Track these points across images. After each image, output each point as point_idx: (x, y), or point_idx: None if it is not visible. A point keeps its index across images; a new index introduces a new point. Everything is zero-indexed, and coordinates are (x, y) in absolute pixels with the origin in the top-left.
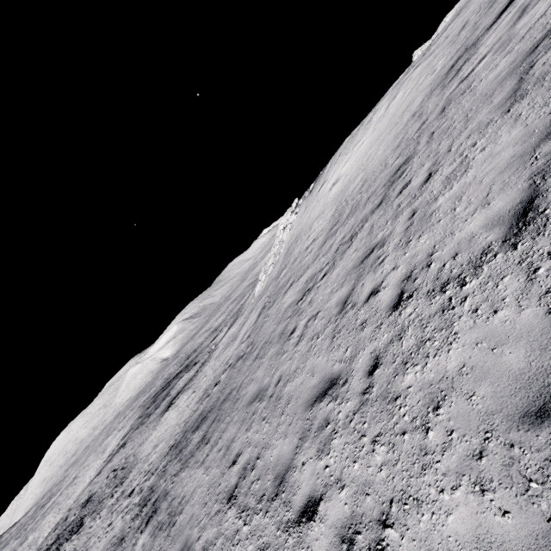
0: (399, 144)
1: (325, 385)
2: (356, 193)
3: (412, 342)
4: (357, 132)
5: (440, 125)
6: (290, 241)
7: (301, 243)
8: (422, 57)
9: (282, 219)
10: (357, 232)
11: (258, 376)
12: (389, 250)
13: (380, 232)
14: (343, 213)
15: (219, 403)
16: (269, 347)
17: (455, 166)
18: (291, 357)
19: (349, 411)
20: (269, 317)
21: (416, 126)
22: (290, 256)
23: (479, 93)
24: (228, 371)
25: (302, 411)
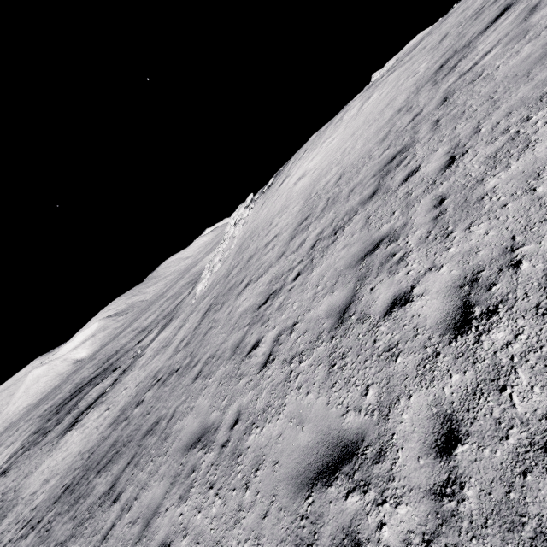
0: (386, 136)
1: (331, 450)
2: (332, 186)
3: (543, 401)
4: (326, 129)
5: (446, 112)
6: (243, 237)
7: (259, 239)
8: (395, 66)
9: (234, 213)
10: (343, 225)
11: (201, 405)
12: (411, 245)
13: (384, 224)
14: (316, 207)
15: (139, 434)
16: (218, 363)
17: (501, 144)
18: (255, 385)
19: (411, 532)
20: (216, 322)
21: (406, 119)
22: (244, 252)
23: (502, 76)
24: (156, 388)
25: (289, 495)
